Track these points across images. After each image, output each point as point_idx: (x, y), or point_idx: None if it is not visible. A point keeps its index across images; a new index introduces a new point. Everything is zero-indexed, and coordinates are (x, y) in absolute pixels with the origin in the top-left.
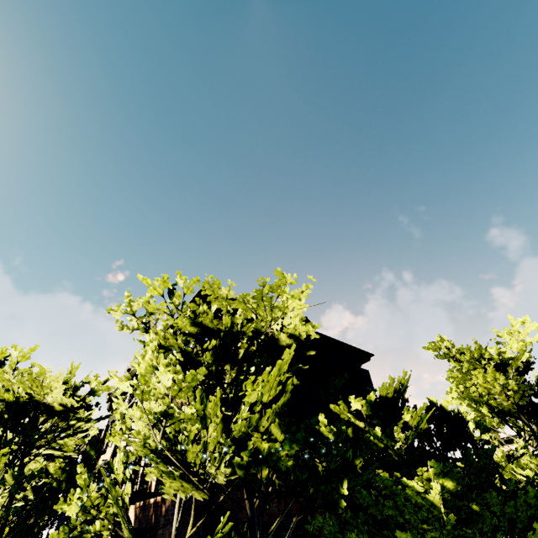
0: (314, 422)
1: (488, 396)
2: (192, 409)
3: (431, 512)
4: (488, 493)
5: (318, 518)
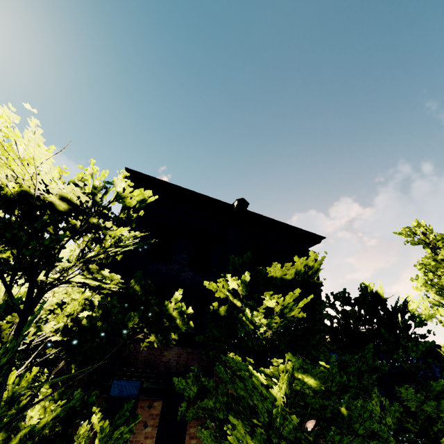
0: (18, 302)
1: None
2: (5, 275)
3: (275, 406)
4: (403, 388)
5: (181, 381)
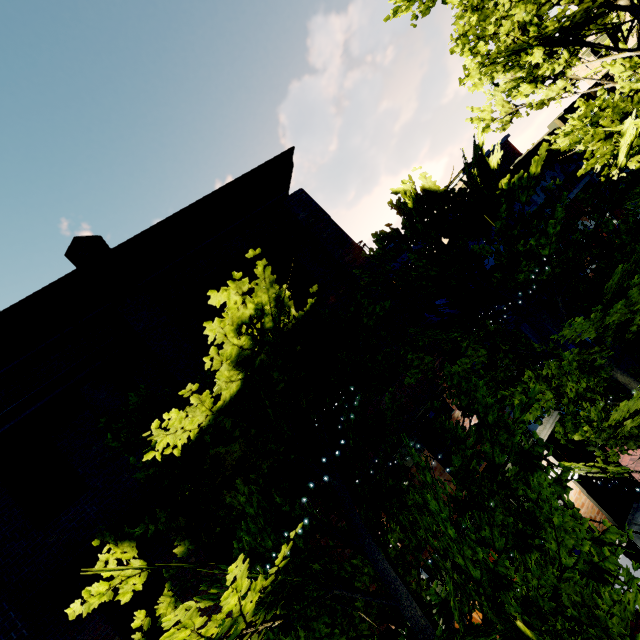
0: None
1: (539, 14)
2: None
3: None
4: (566, 329)
5: None
